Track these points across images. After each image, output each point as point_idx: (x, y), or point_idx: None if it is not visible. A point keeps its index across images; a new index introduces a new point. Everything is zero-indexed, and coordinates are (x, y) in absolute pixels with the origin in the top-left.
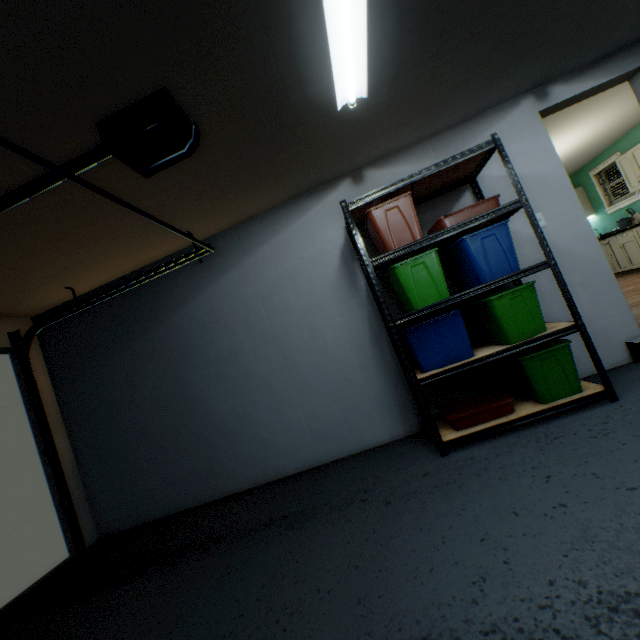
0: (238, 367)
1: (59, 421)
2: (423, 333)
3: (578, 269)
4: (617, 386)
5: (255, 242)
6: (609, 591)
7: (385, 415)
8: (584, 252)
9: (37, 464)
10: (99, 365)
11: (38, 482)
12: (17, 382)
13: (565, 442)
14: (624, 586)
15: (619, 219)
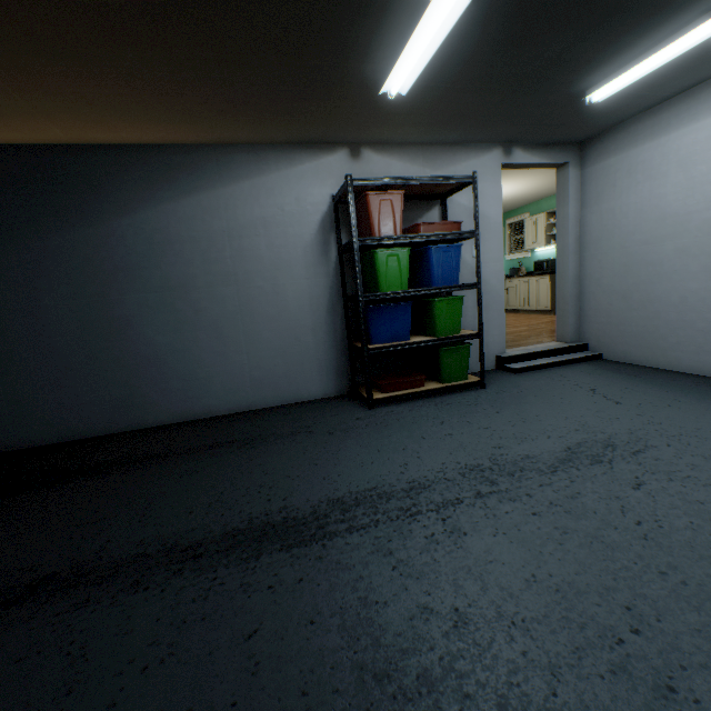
0: (186, 301)
1: None
2: (380, 313)
3: (487, 296)
4: (485, 381)
5: (236, 173)
6: (470, 464)
7: (323, 376)
8: (494, 285)
9: None
10: None
11: None
12: None
13: (453, 407)
14: (477, 462)
15: (512, 267)
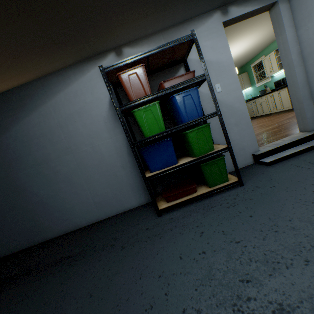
0: (49, 168)
1: None
2: (151, 151)
3: (235, 116)
4: (245, 177)
5: (54, 90)
6: None
7: (136, 193)
8: (238, 107)
9: None
10: None
11: None
12: None
13: (215, 210)
14: None
15: (261, 90)
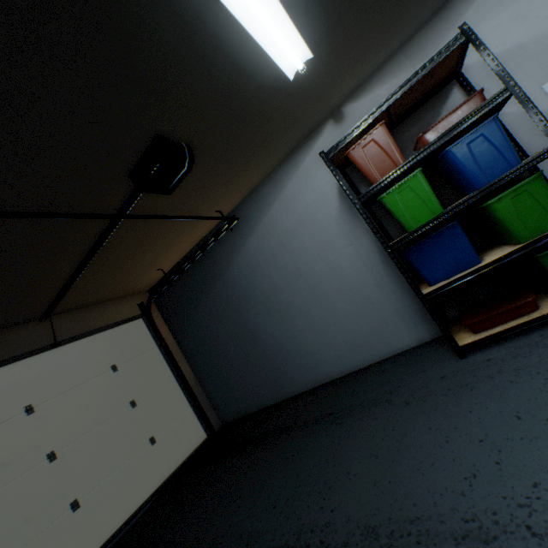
0: (279, 302)
1: (180, 354)
2: (422, 251)
3: None
4: None
5: (267, 202)
6: None
7: (408, 323)
8: None
9: (175, 383)
10: (191, 315)
11: (178, 394)
12: (150, 334)
13: None
14: None
15: None
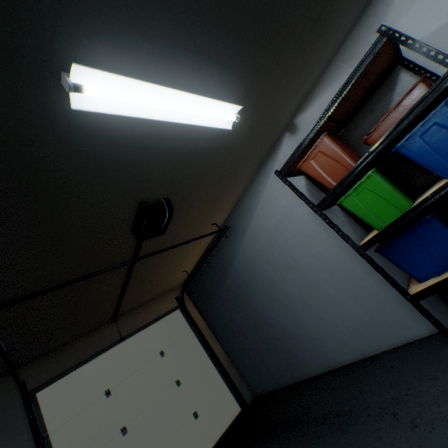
0: (277, 292)
1: (211, 335)
2: (399, 247)
3: None
4: None
5: (250, 209)
6: None
7: (411, 311)
8: None
9: (209, 361)
10: (213, 303)
11: (212, 371)
12: (186, 321)
13: None
14: None
15: None
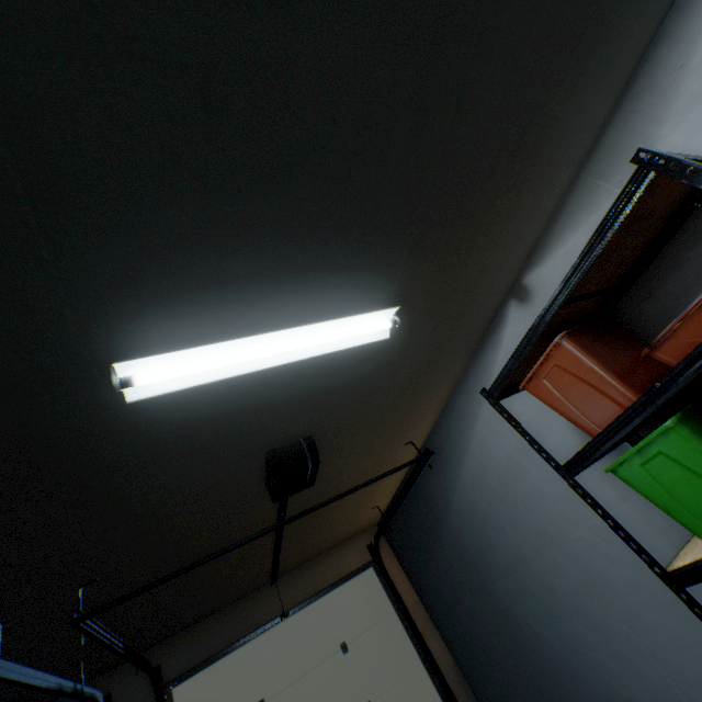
0: (532, 579)
1: (427, 620)
2: None
3: None
4: None
5: (466, 421)
6: None
7: None
8: None
9: (423, 673)
10: (426, 567)
11: (430, 693)
12: (384, 591)
13: None
14: None
15: None
